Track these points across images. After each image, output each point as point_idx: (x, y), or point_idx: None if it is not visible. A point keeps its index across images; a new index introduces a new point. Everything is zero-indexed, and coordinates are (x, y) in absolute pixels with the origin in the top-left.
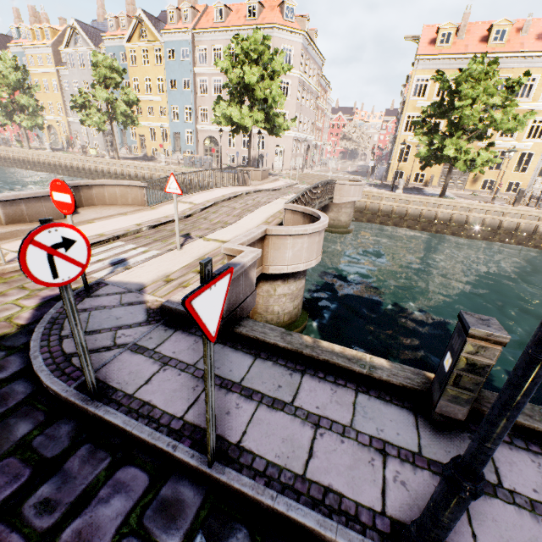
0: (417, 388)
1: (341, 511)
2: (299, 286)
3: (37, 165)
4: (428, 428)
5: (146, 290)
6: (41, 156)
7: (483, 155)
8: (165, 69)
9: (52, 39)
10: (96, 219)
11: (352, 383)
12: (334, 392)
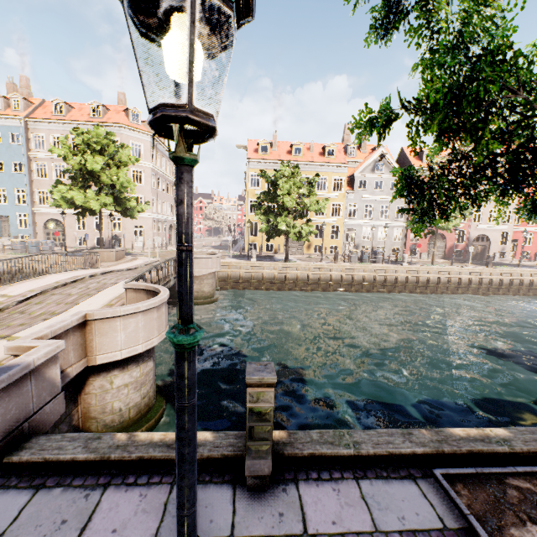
0: (238, 453)
1: None
2: (145, 370)
3: None
4: (245, 497)
5: None
6: None
7: (305, 228)
8: None
9: None
10: None
11: (170, 475)
12: (143, 498)
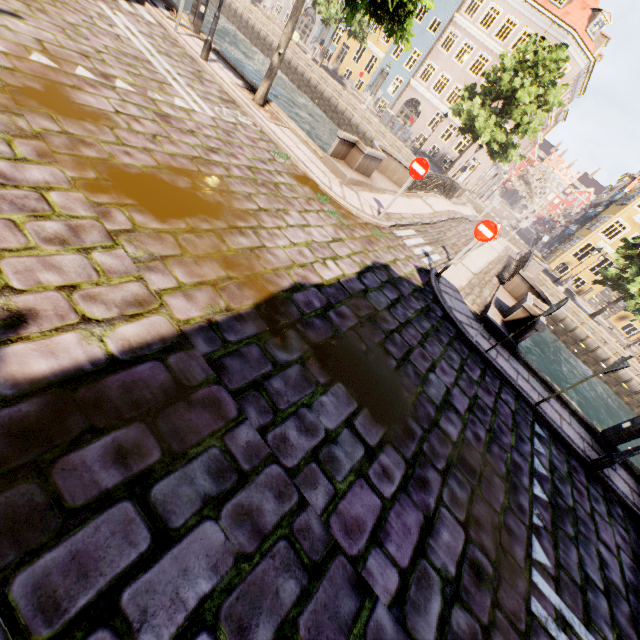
0: (593, 428)
1: (574, 443)
2: None
3: (227, 8)
4: (594, 442)
5: (460, 294)
6: (238, 1)
7: None
8: None
9: None
10: (385, 190)
11: (567, 410)
12: (561, 408)
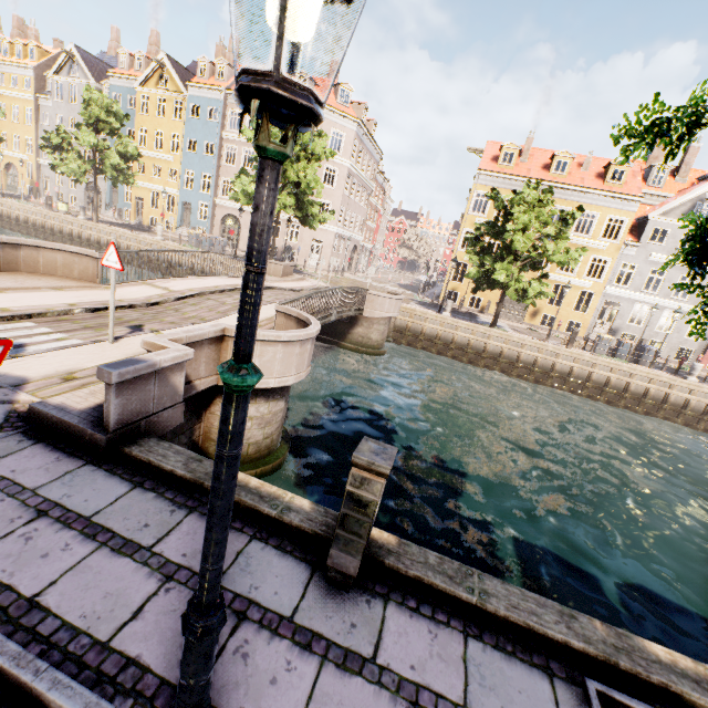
0: (331, 537)
1: (134, 690)
2: (274, 409)
3: None
4: (321, 587)
5: (25, 386)
6: None
7: (534, 286)
8: (185, 125)
9: (37, 60)
10: (11, 289)
11: (253, 527)
12: None
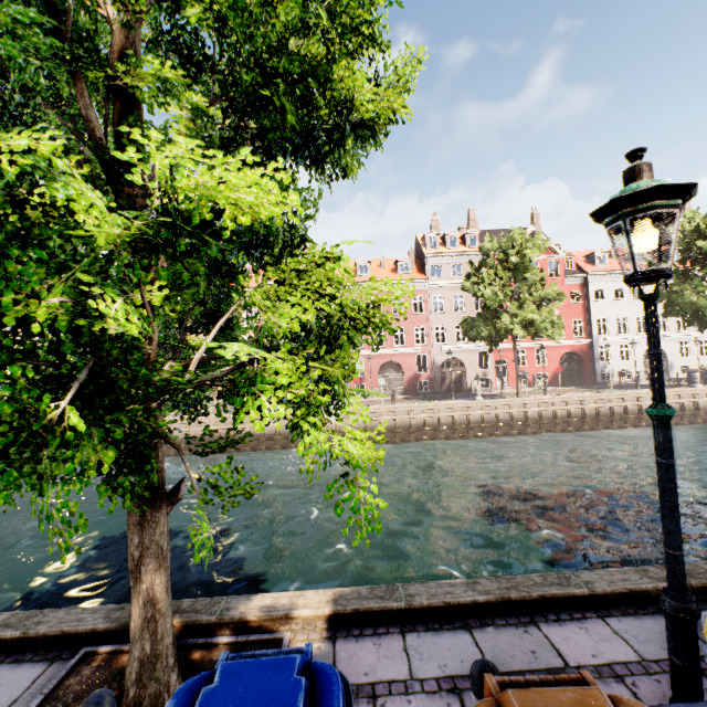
0: None
1: None
2: None
3: None
4: None
5: None
6: None
7: None
8: None
9: None
10: None
11: None
12: None
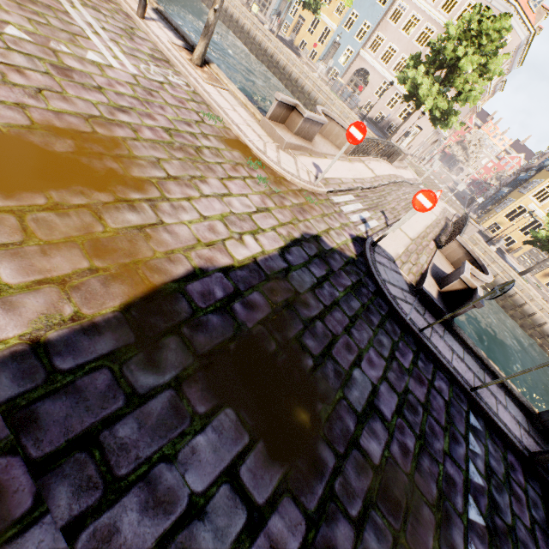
0: (529, 408)
1: (511, 433)
2: None
3: None
4: (530, 426)
5: (396, 263)
6: None
7: None
8: None
9: None
10: (327, 155)
11: (502, 389)
12: (497, 388)
